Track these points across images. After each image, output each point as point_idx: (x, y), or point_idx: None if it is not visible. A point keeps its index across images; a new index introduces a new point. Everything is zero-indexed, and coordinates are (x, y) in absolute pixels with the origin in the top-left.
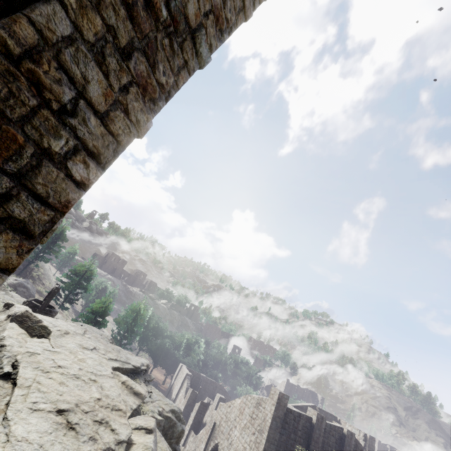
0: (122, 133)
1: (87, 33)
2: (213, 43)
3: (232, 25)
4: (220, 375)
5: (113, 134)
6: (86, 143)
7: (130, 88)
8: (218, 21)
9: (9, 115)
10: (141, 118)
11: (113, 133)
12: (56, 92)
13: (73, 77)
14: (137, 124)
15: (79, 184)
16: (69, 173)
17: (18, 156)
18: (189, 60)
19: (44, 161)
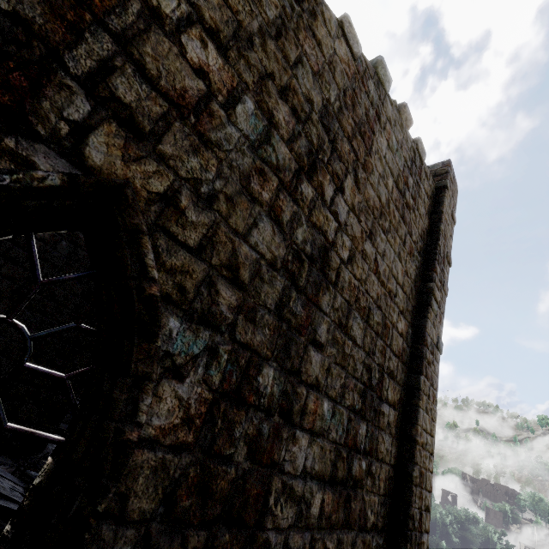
0: (433, 431)
1: (423, 407)
2: (441, 333)
3: (443, 310)
4: (444, 545)
5: (432, 435)
6: (429, 451)
7: (431, 408)
8: (440, 321)
9: (421, 465)
10: (435, 414)
11: (432, 435)
12: (424, 441)
13: (424, 429)
14: (435, 419)
15: (431, 472)
16: (429, 471)
17: (423, 479)
18: (437, 359)
19: (426, 473)
